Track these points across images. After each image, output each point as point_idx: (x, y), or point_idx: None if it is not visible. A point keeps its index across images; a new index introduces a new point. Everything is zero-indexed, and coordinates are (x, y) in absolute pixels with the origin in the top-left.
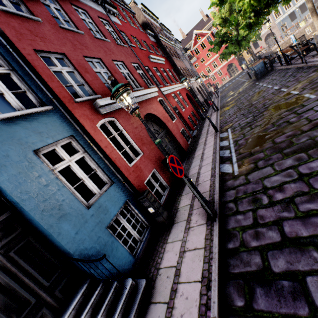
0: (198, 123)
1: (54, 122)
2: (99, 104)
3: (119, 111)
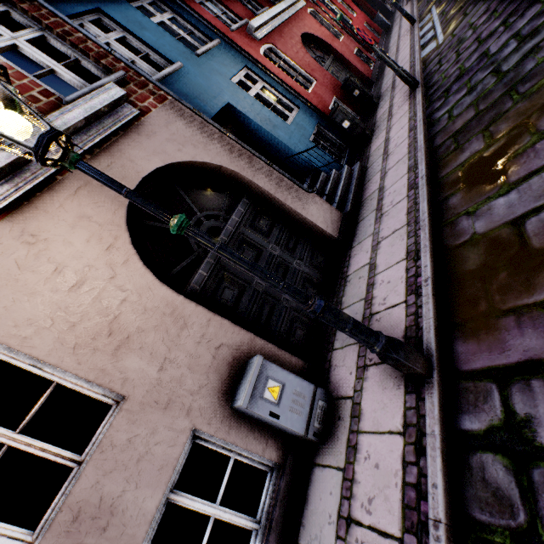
0: (380, 40)
1: (228, 55)
2: (253, 26)
3: (271, 36)
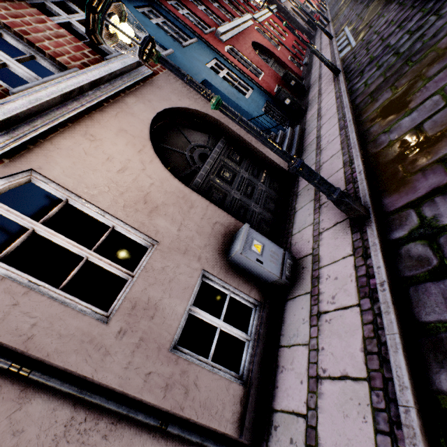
0: (306, 53)
1: (203, 49)
2: (220, 32)
3: (231, 40)
